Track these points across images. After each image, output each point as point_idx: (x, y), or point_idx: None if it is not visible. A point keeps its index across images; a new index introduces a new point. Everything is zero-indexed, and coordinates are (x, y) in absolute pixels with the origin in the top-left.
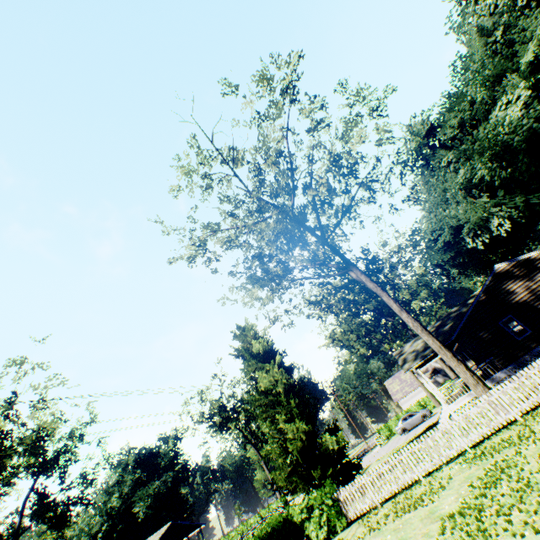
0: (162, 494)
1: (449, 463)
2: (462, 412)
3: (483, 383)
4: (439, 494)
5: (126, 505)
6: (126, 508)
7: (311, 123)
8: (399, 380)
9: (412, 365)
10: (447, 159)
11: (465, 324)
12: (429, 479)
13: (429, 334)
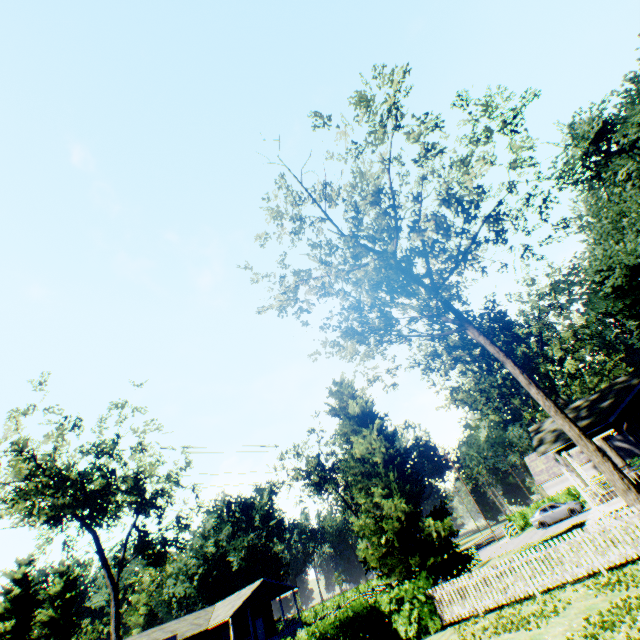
0: (256, 547)
1: (575, 583)
2: (600, 523)
3: (638, 490)
4: (549, 619)
5: (221, 553)
6: (220, 555)
7: (421, 149)
8: (545, 458)
9: (549, 449)
10: (627, 171)
11: (631, 403)
12: (546, 597)
13: (566, 418)
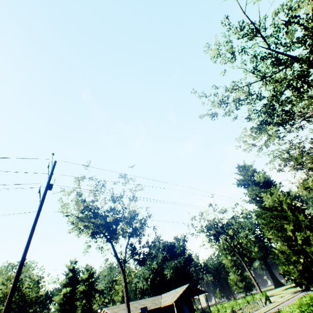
0: (178, 268)
1: None
2: None
3: None
4: None
5: (160, 269)
6: (159, 270)
7: None
8: None
9: None
10: None
11: None
12: None
13: None
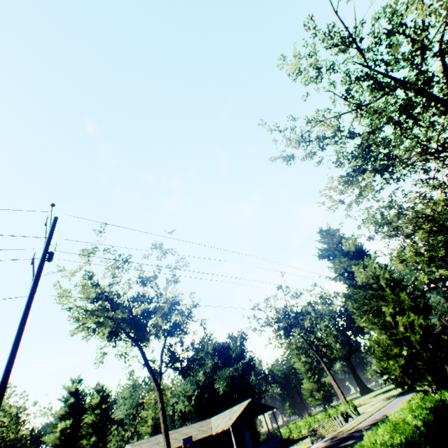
0: (235, 378)
1: None
2: None
3: None
4: None
5: (209, 381)
6: (208, 383)
7: None
8: None
9: None
10: None
11: None
12: None
13: None
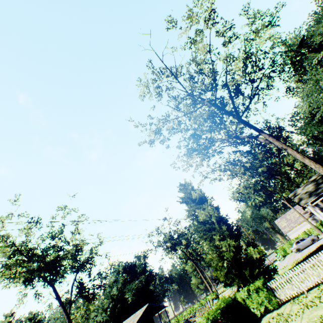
0: (140, 288)
1: None
2: None
3: None
4: None
5: (121, 294)
6: (120, 295)
7: (225, 40)
8: (285, 219)
9: (308, 201)
10: (317, 59)
11: None
12: None
13: None
